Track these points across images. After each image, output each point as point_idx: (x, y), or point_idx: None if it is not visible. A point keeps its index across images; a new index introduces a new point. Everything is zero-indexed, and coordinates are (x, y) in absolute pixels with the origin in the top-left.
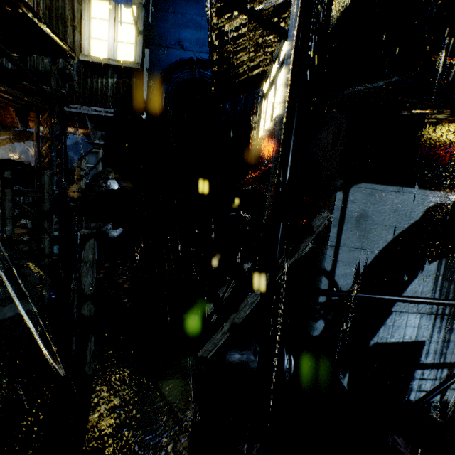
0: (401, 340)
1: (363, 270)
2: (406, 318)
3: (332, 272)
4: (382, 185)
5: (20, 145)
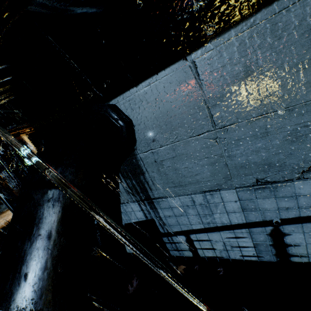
0: (138, 220)
1: None
2: (130, 206)
3: None
4: None
5: None
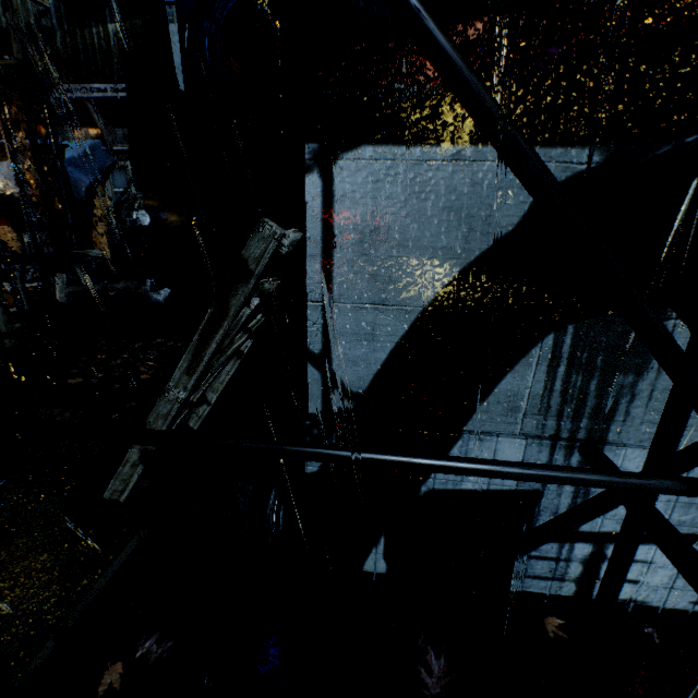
0: (486, 488)
1: (392, 350)
2: (494, 446)
3: (325, 356)
4: (413, 146)
5: (2, 166)
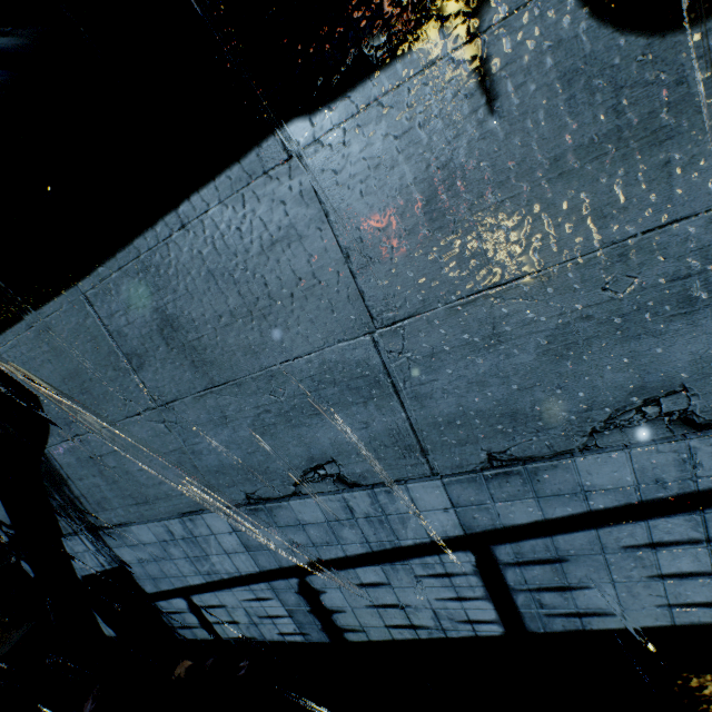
0: (102, 570)
1: None
2: (79, 542)
3: None
4: None
5: None
